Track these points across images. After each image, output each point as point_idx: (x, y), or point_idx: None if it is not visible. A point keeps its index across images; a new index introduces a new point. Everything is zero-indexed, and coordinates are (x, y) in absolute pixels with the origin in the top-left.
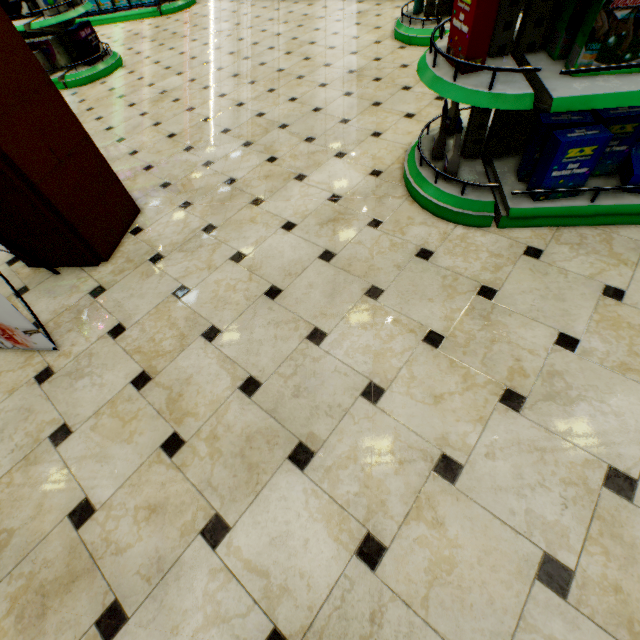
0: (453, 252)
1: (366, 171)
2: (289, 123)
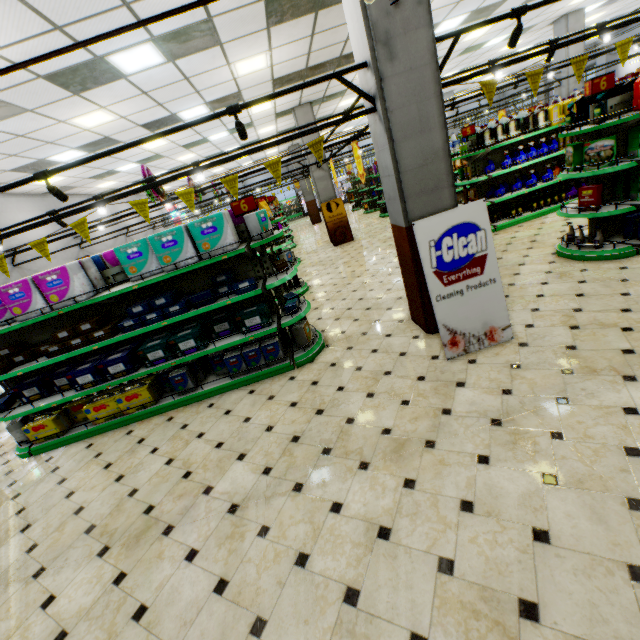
0: (633, 264)
1: (545, 263)
2: None
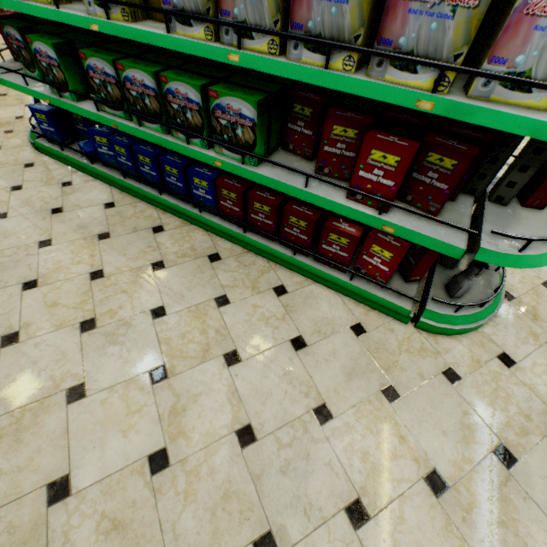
0: (6, 152)
1: None
2: None
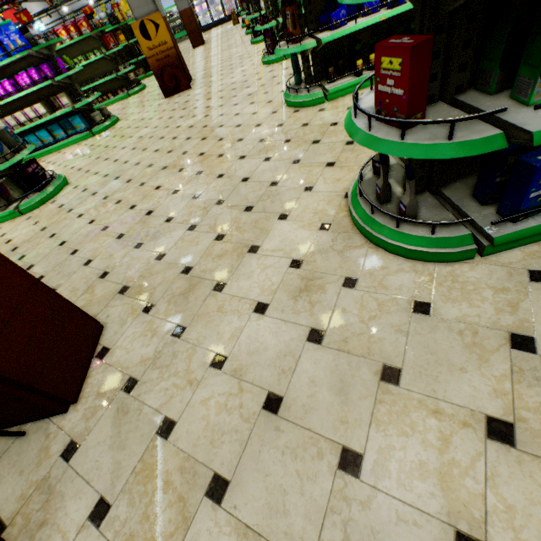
0: (451, 297)
1: (315, 227)
2: (224, 198)
